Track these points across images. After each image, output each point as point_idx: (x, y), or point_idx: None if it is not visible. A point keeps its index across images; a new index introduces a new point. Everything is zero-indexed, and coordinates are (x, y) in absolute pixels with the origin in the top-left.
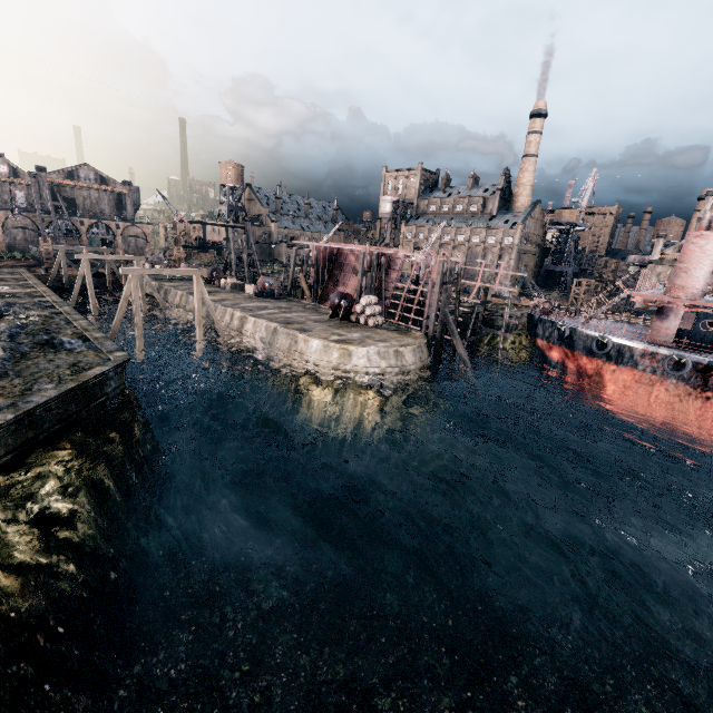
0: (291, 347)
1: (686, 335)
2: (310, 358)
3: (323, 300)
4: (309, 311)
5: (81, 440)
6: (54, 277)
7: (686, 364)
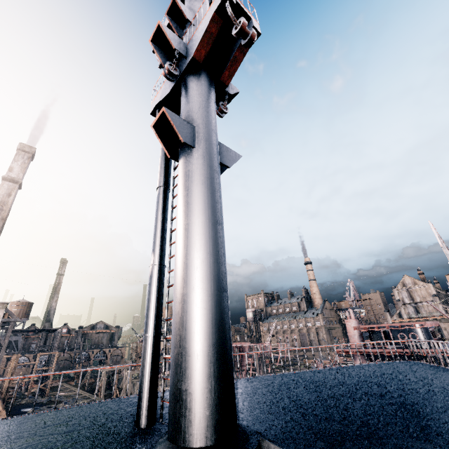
0: None
1: None
2: None
3: None
4: None
5: None
6: (82, 385)
7: None
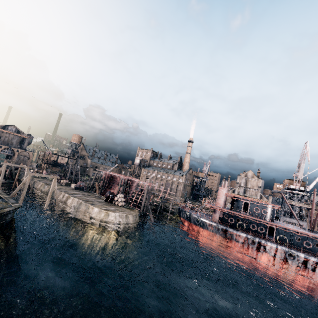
0: (86, 210)
1: (221, 219)
2: (92, 215)
3: (104, 194)
4: (96, 197)
5: None
6: None
7: (219, 229)
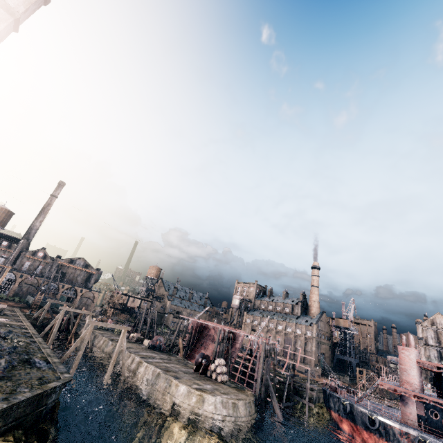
0: (166, 388)
1: (424, 421)
2: (177, 399)
3: (190, 357)
4: (181, 364)
5: (18, 439)
6: (35, 317)
7: None
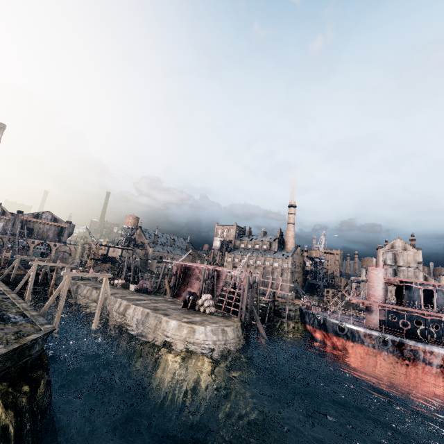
0: (157, 325)
1: (384, 323)
2: (168, 333)
3: (177, 296)
4: (169, 302)
5: (4, 390)
6: (5, 274)
7: (388, 341)
